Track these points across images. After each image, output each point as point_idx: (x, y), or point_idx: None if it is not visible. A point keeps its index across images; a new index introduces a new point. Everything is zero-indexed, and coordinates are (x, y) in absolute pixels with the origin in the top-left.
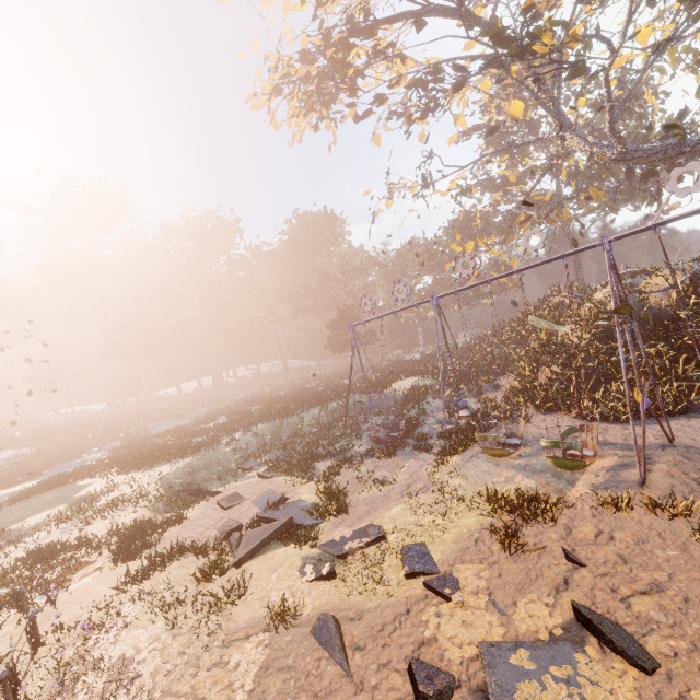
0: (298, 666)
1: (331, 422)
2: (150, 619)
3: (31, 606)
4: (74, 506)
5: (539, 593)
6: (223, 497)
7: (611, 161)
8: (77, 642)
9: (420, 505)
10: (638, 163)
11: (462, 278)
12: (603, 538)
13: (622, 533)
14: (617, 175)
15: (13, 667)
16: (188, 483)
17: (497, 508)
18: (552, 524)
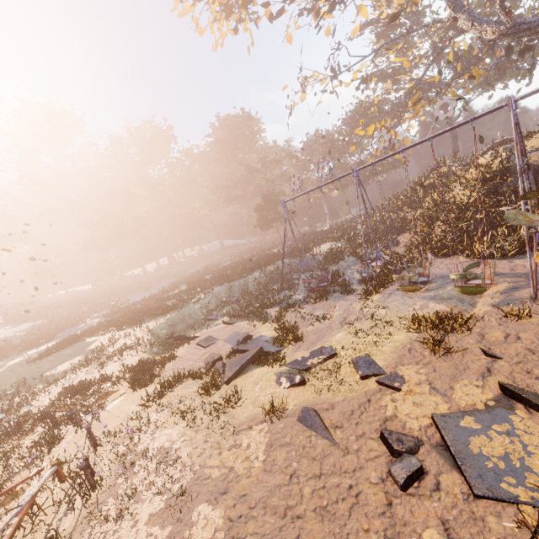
0: (294, 442)
1: (270, 281)
2: (175, 422)
3: (81, 422)
4: (89, 356)
5: (469, 379)
6: (201, 339)
7: (499, 36)
8: (124, 441)
9: (358, 331)
10: (523, 36)
11: (359, 160)
12: (511, 339)
13: (526, 334)
14: (491, 56)
15: (86, 460)
16: (172, 333)
17: (420, 326)
18: (468, 333)
